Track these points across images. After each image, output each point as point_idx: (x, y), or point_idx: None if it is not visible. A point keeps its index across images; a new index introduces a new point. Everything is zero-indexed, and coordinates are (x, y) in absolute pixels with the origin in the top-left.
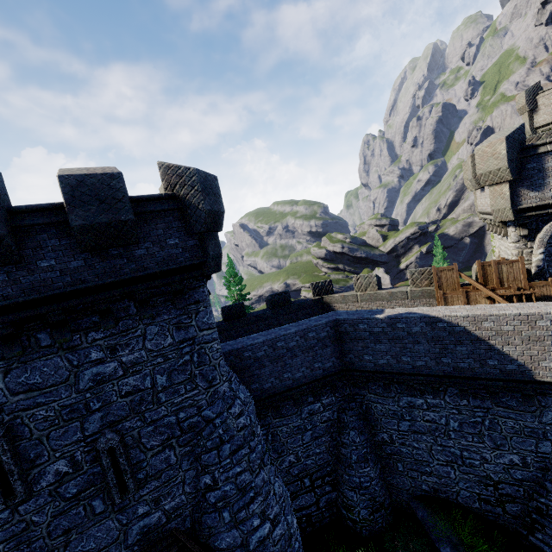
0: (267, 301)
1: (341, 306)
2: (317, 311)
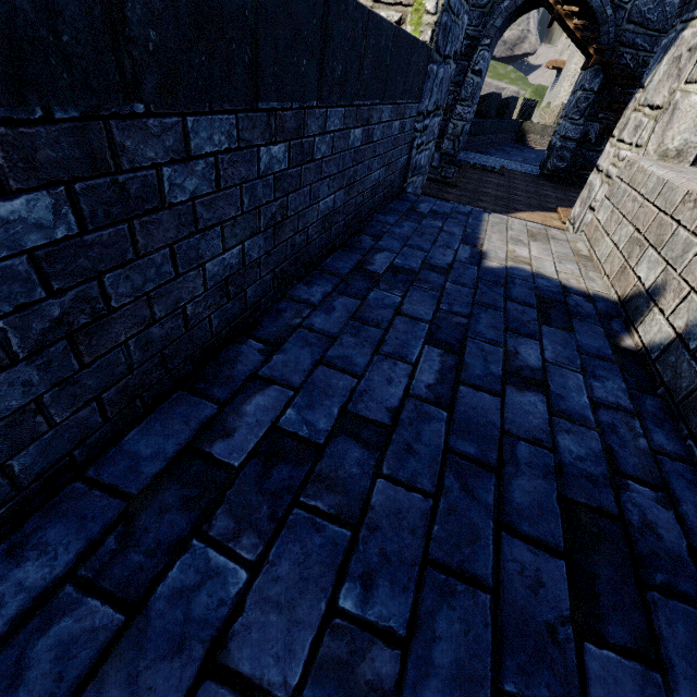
0: (499, 106)
1: (536, 139)
2: (514, 140)
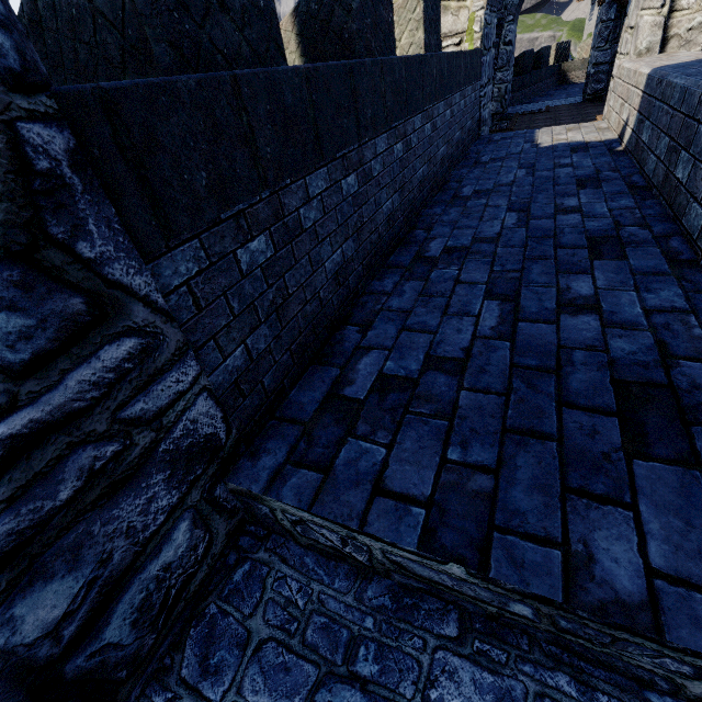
0: (534, 59)
1: (578, 75)
2: (556, 83)
